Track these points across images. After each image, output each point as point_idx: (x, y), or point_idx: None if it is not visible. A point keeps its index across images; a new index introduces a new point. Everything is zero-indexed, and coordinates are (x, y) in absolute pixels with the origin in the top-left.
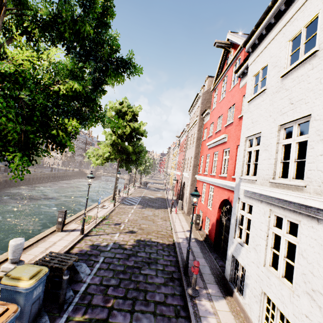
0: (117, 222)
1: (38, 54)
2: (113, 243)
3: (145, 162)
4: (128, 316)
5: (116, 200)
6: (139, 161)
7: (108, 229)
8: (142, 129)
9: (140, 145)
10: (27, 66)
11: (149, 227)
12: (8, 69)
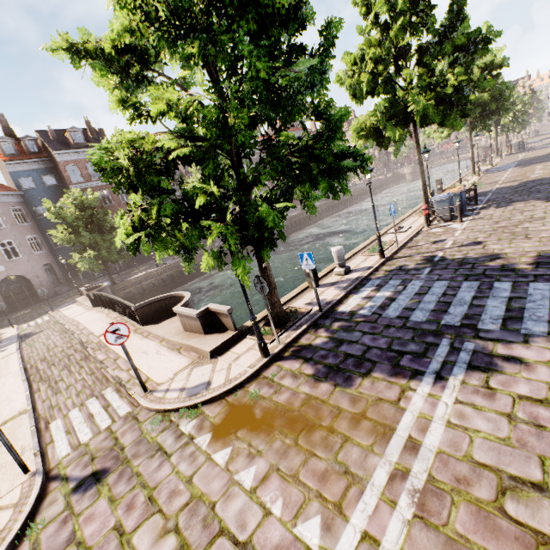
0: (492, 182)
1: (430, 71)
2: (495, 188)
3: (512, 107)
4: (525, 197)
5: (477, 174)
6: (503, 108)
7: (484, 187)
8: (499, 59)
9: (500, 84)
10: (449, 85)
11: (537, 174)
12: (450, 90)
